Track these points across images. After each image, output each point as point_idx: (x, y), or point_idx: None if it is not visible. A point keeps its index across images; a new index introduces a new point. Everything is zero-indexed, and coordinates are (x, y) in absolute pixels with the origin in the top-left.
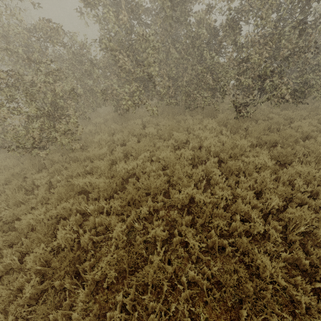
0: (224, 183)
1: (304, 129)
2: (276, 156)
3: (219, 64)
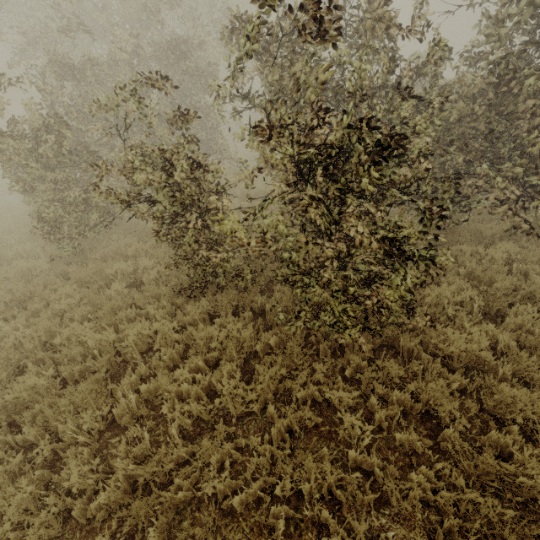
0: None
1: None
2: None
3: None
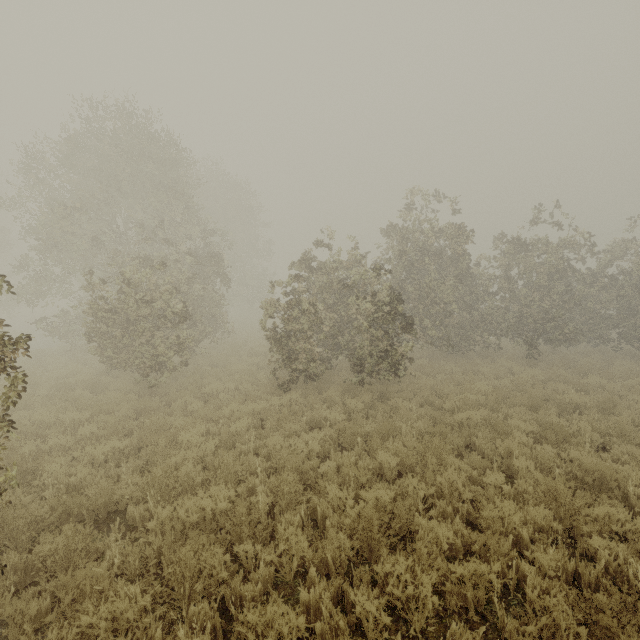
0: (586, 395)
1: (596, 363)
2: (596, 381)
3: (492, 308)
